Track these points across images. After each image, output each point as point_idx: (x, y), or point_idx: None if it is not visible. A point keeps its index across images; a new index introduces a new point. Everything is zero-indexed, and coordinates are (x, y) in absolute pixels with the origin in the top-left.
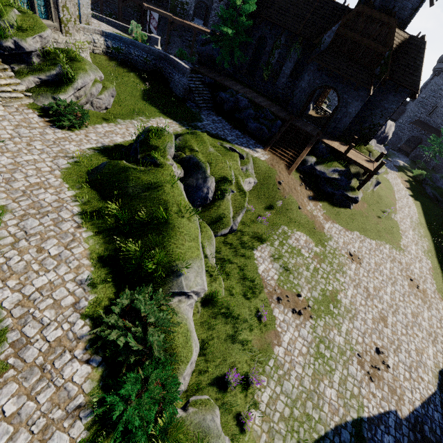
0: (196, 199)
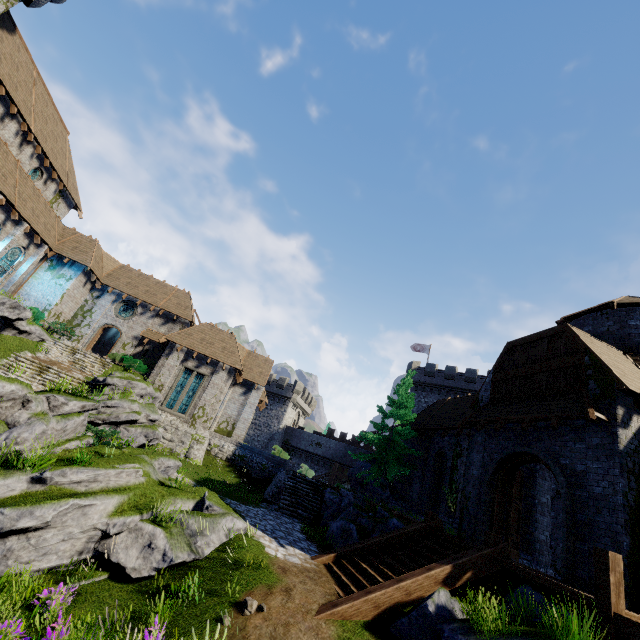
0: None
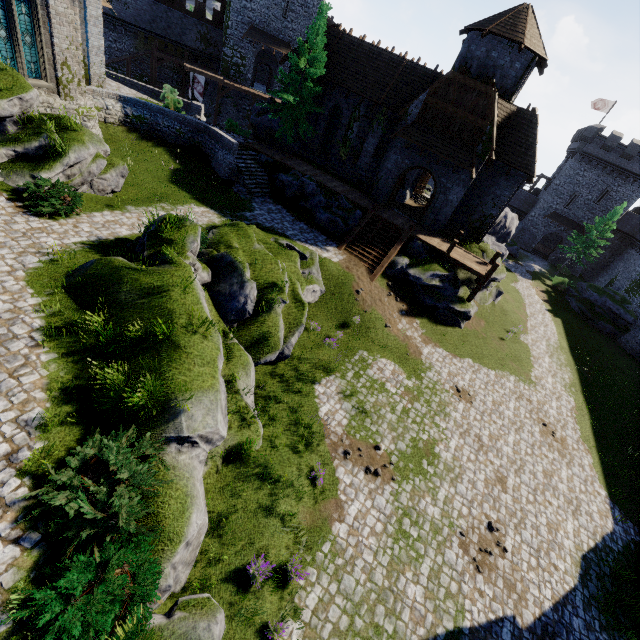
0: (229, 312)
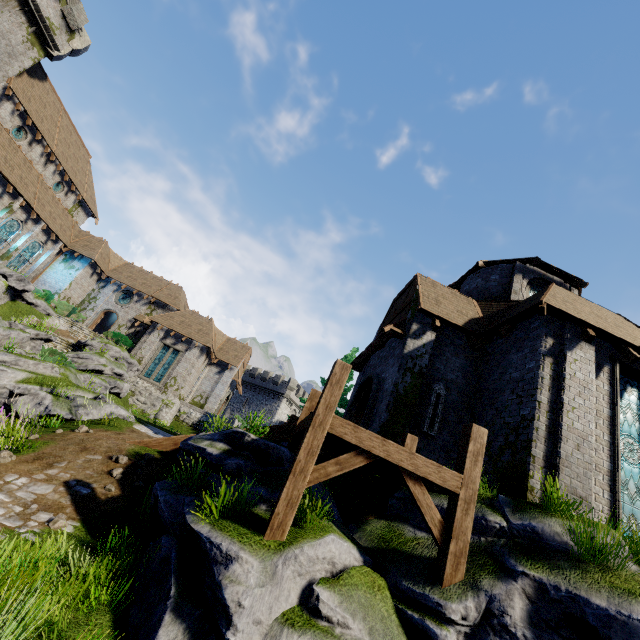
0: None
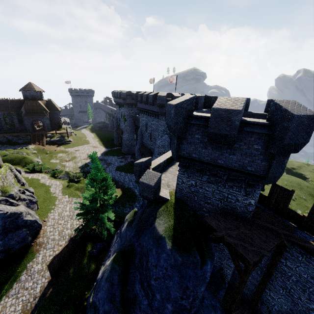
0: None
